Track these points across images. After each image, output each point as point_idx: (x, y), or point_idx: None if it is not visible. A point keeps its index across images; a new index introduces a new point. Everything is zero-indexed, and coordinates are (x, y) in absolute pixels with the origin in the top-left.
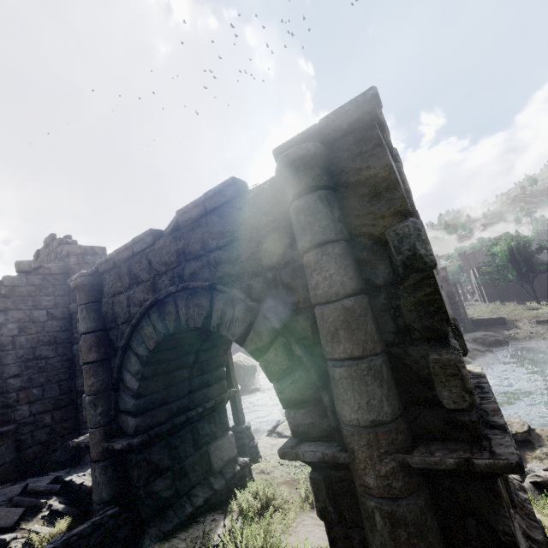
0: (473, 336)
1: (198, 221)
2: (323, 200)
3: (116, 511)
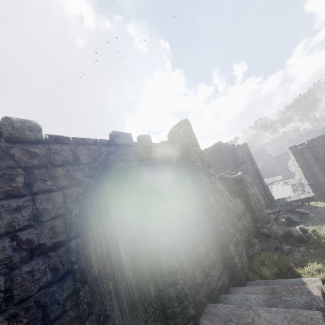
0: None
1: None
2: None
3: None
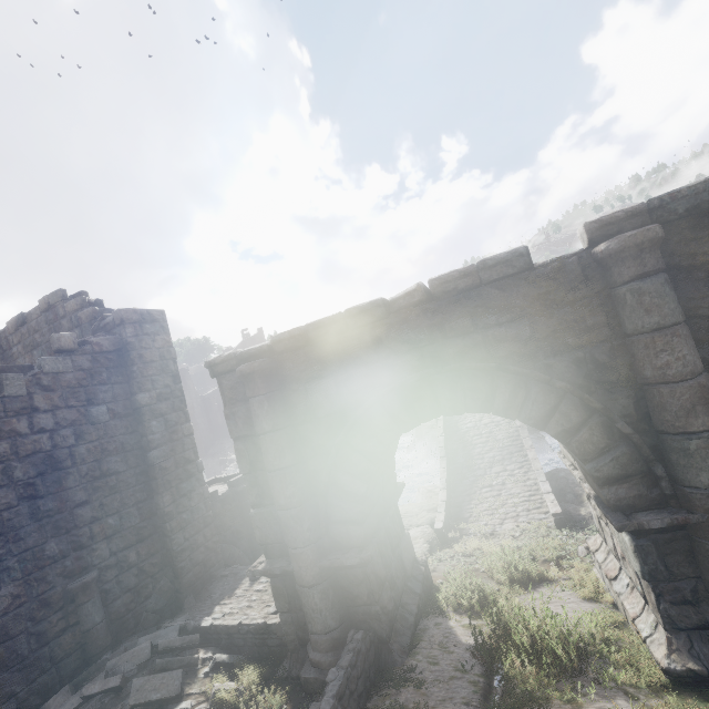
0: None
1: (465, 293)
2: (669, 283)
3: (362, 634)
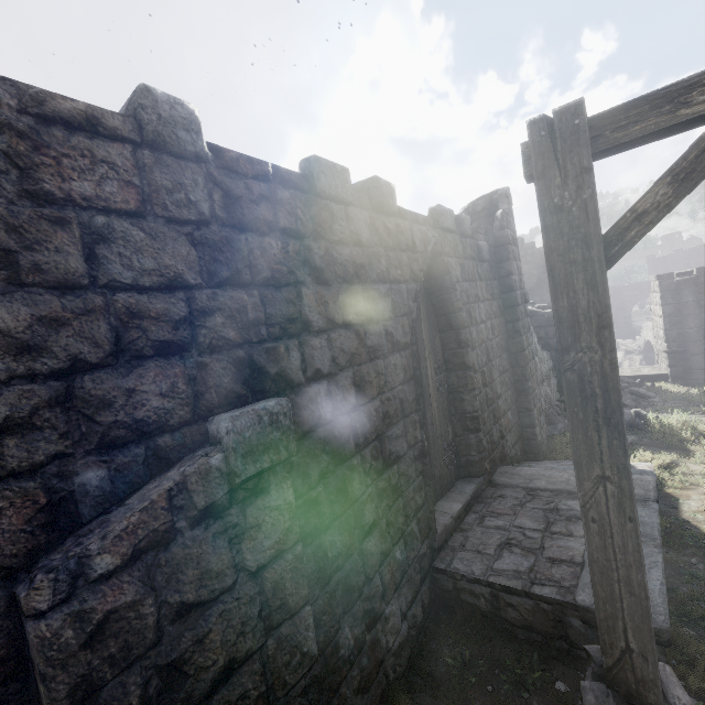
0: None
1: None
2: None
3: None
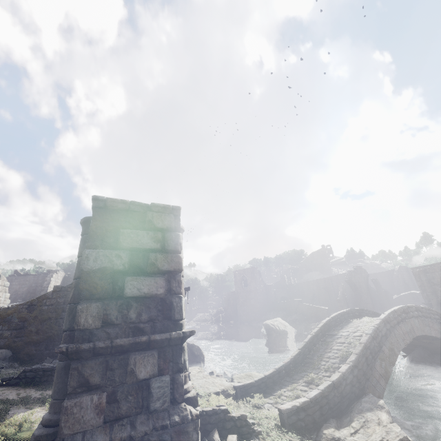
0: None
1: None
2: (82, 240)
3: None
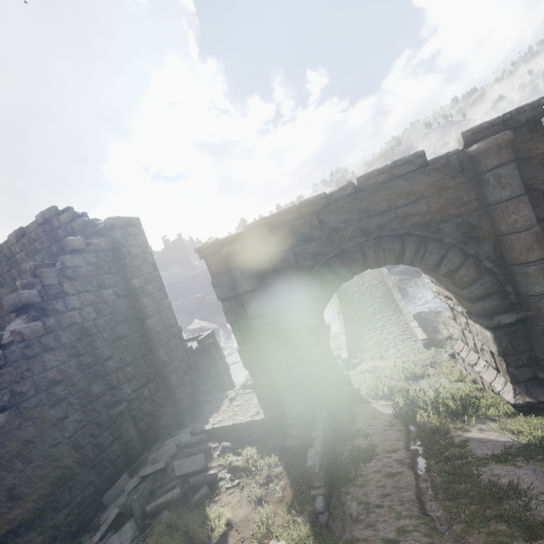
0: (399, 270)
1: (382, 185)
2: (517, 169)
3: (325, 413)
